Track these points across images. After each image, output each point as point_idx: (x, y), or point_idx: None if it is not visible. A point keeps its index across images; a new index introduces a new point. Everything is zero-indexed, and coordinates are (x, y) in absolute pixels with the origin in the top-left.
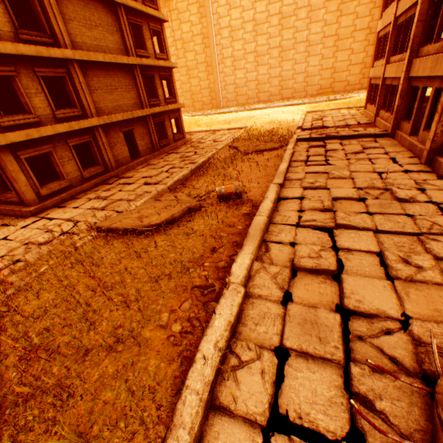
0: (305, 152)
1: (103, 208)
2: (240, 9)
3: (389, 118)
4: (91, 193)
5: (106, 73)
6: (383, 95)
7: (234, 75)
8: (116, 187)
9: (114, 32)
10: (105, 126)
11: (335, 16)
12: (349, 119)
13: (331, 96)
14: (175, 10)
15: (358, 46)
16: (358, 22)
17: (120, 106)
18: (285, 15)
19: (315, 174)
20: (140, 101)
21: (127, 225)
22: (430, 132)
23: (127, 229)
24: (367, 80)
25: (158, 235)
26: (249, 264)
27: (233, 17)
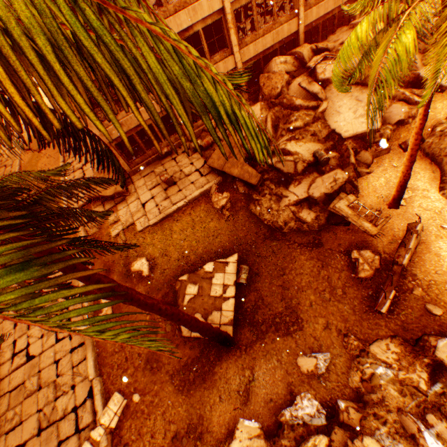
0: None
1: None
2: None
3: None
4: None
5: None
6: None
7: None
8: None
9: None
10: None
11: None
12: None
13: None
14: None
15: None
16: None
17: None
18: None
19: None
20: None
21: None
22: None
23: None
24: None
25: None
26: None
27: None
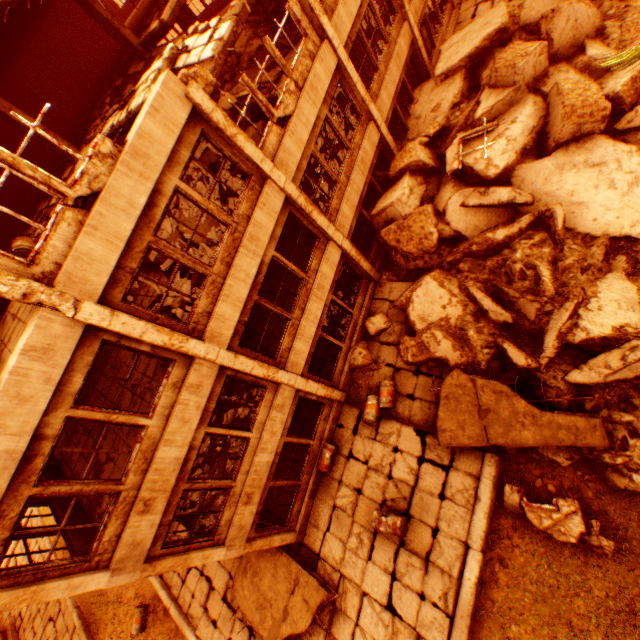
0: None
1: None
2: None
3: None
4: None
5: None
6: None
7: None
8: None
9: None
10: None
11: None
12: None
13: None
14: None
15: None
16: None
17: None
18: None
19: None
20: None
21: None
22: None
23: None
24: None
25: None
26: (196, 637)
27: None
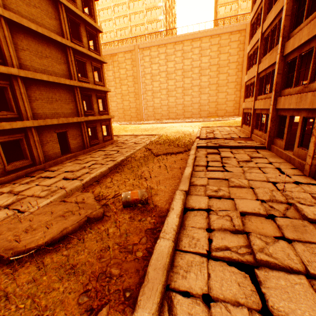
0: (205, 157)
1: (7, 206)
2: (158, 64)
3: (263, 135)
4: (8, 186)
5: (49, 88)
6: (255, 119)
7: (153, 101)
8: (36, 181)
9: (62, 63)
10: (40, 127)
11: (216, 74)
12: (232, 133)
13: (217, 118)
14: (116, 61)
15: (230, 91)
16: (229, 78)
17: (57, 113)
18: (185, 70)
19: (217, 179)
20: (77, 111)
21: None
22: (309, 150)
23: None
24: (238, 110)
25: (31, 266)
26: None
27: (153, 68)
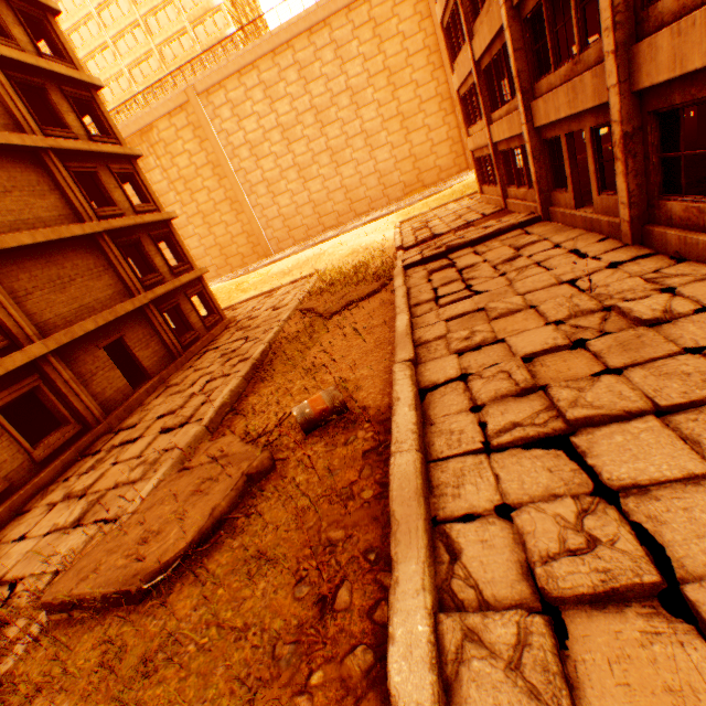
0: (427, 284)
1: (77, 522)
2: (255, 117)
3: (527, 194)
4: (57, 488)
5: (44, 259)
6: (503, 166)
7: (276, 204)
8: (107, 458)
9: (46, 192)
10: (64, 349)
11: (389, 93)
12: (467, 213)
13: (425, 192)
14: (159, 142)
15: (434, 120)
16: (421, 91)
17: (86, 305)
18: (321, 108)
19: (463, 317)
20: (124, 286)
21: (109, 580)
22: (619, 192)
23: (107, 594)
24: (465, 158)
25: (186, 586)
26: (430, 635)
27: (248, 130)
